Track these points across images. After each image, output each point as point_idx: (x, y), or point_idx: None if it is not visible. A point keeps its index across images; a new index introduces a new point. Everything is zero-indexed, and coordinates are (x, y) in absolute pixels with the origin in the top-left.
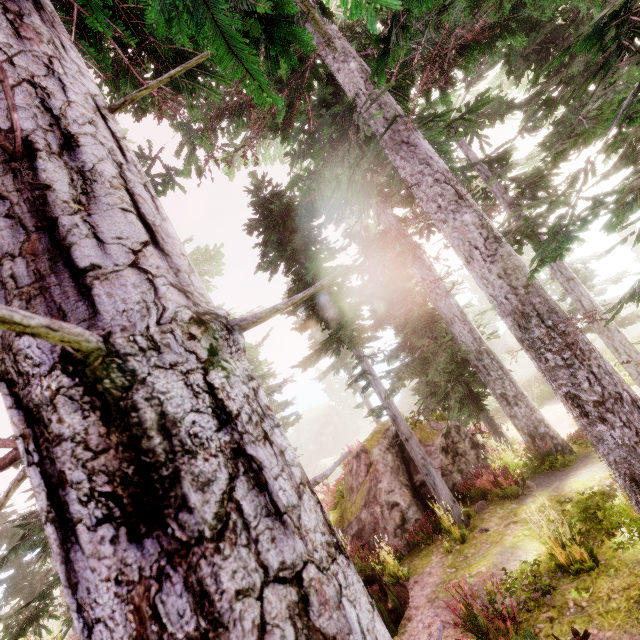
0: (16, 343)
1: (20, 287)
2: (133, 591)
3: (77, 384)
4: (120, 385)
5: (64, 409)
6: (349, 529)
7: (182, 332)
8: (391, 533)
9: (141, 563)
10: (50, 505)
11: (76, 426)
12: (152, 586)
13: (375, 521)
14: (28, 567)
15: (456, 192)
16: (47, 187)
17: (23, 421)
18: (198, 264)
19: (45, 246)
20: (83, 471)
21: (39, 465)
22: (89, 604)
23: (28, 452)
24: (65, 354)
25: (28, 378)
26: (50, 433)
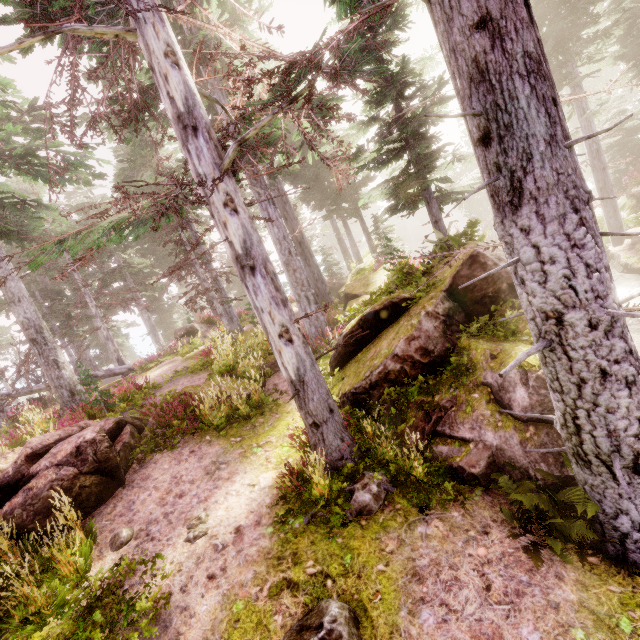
0: None
1: None
2: None
3: None
4: None
5: None
6: None
7: None
8: None
9: None
10: None
11: None
12: None
13: None
14: None
15: None
16: None
17: None
18: None
19: None
20: None
21: None
22: None
23: None
24: None
25: None
26: None
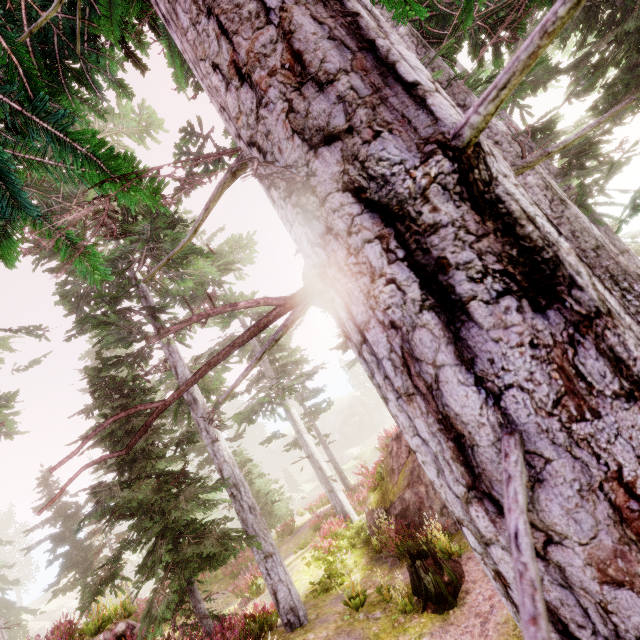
0: (363, 150)
1: (362, 97)
2: (551, 353)
3: (454, 171)
4: (483, 179)
5: (436, 199)
6: (392, 509)
7: (498, 151)
8: (437, 512)
9: (551, 330)
10: (426, 293)
11: (452, 214)
12: (567, 350)
13: (420, 501)
14: (81, 544)
15: (521, 151)
16: (356, 14)
17: (379, 223)
18: (232, 252)
19: (371, 64)
20: (471, 251)
21: (405, 259)
22: (493, 374)
23: (388, 251)
24: (439, 143)
25: (384, 179)
26: (420, 225)
